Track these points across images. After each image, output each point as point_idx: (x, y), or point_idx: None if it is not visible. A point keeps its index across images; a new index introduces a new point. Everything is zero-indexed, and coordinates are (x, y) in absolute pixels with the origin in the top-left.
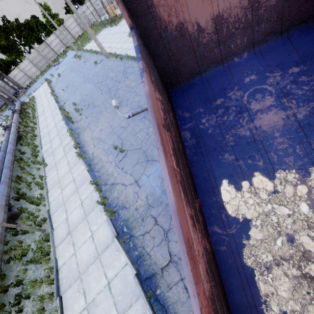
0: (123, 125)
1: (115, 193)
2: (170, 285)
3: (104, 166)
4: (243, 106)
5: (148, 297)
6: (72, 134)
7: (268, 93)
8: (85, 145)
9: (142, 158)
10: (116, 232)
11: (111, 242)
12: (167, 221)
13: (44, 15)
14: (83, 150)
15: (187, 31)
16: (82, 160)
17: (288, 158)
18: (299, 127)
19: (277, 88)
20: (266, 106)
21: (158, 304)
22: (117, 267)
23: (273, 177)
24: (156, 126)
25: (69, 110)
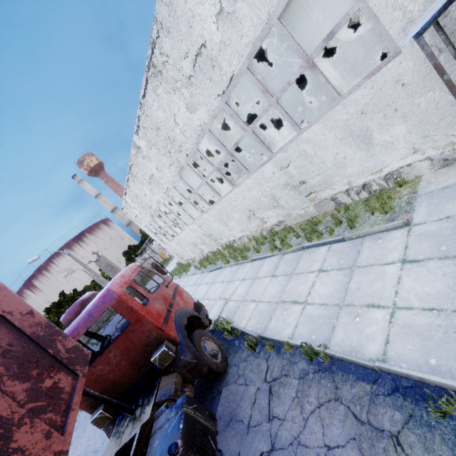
0: (98, 445)
1: None
2: None
3: None
4: None
5: None
6: None
7: None
8: None
9: None
10: None
11: None
12: None
13: (103, 276)
14: None
15: None
16: None
17: None
18: None
19: None
20: None
21: None
22: None
23: None
24: None
25: None
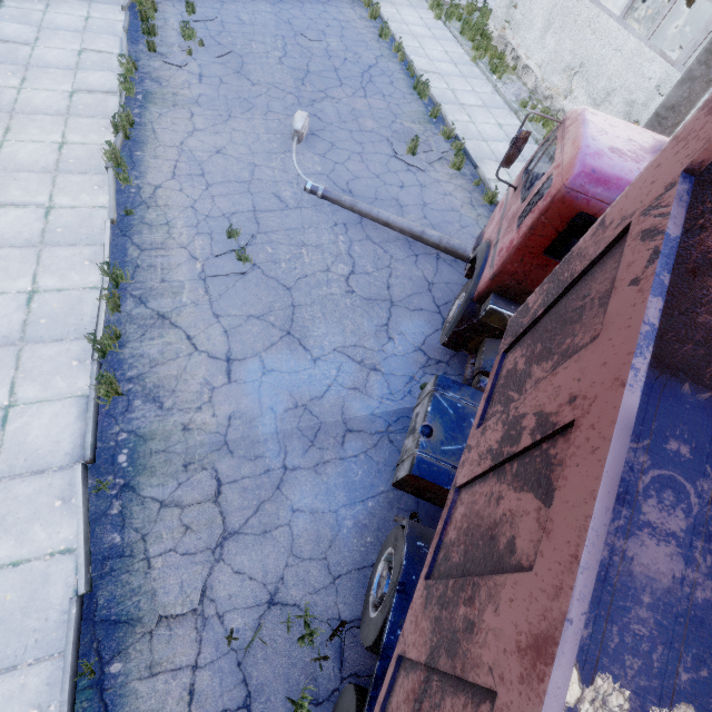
0: (286, 196)
1: (155, 344)
2: (157, 667)
3: (167, 250)
4: (633, 491)
5: (80, 668)
6: (130, 82)
7: (685, 507)
8: (147, 146)
9: (279, 317)
10: (92, 450)
11: (59, 465)
12: (246, 509)
13: None
14: (133, 155)
15: (711, 276)
16: (114, 178)
17: (633, 659)
18: (684, 614)
19: (704, 510)
20: (666, 528)
21: (96, 700)
22: (36, 545)
23: (586, 677)
24: (601, 548)
25: (163, 3)
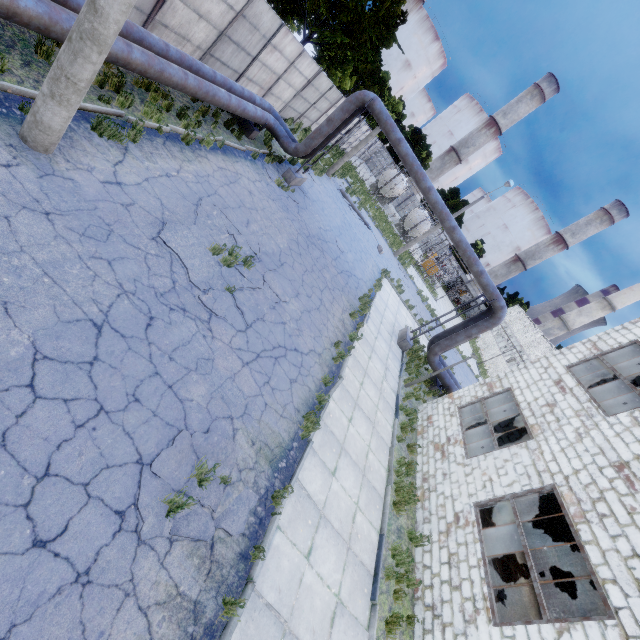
0: None
1: None
2: None
3: None
4: None
5: None
6: None
7: None
8: None
9: None
10: None
11: None
12: None
13: None
14: None
15: None
16: None
17: None
18: None
19: None
20: None
21: None
22: None
23: None
24: None
25: None
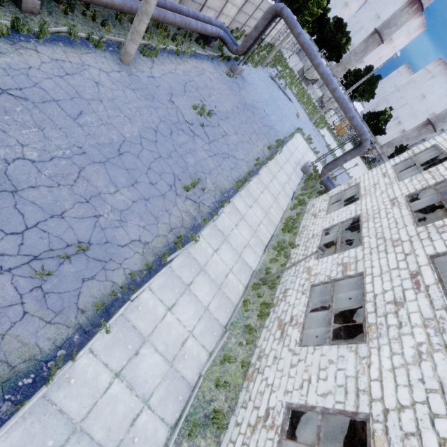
0: None
1: None
2: None
3: None
4: None
5: None
6: None
7: None
8: None
9: None
10: None
11: None
12: None
13: None
14: None
15: None
16: None
17: None
18: None
19: None
20: None
21: None
22: None
23: None
24: None
25: None
